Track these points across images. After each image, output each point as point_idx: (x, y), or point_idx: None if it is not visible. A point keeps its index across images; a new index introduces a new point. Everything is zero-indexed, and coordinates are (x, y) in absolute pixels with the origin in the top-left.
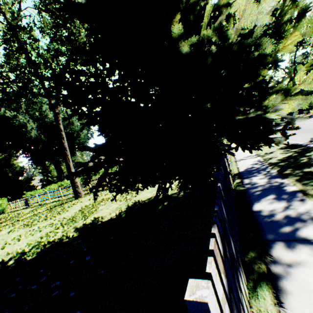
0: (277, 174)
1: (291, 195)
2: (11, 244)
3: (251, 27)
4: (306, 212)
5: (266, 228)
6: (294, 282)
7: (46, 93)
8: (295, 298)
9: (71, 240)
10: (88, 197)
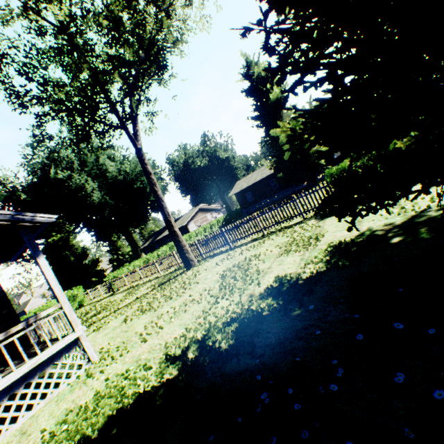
0: None
1: None
2: (150, 334)
3: None
4: None
5: None
6: None
7: (121, 122)
8: None
9: (280, 311)
10: (210, 264)
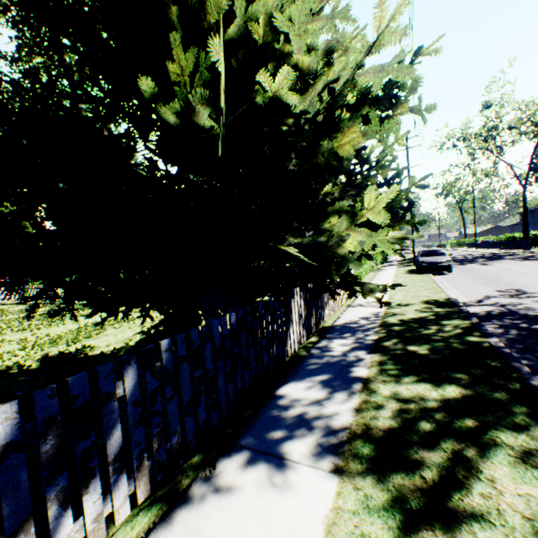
0: (371, 343)
1: (345, 383)
2: None
3: (326, 98)
4: (332, 414)
5: (258, 425)
6: (193, 515)
7: None
8: (169, 537)
9: (21, 373)
10: None
